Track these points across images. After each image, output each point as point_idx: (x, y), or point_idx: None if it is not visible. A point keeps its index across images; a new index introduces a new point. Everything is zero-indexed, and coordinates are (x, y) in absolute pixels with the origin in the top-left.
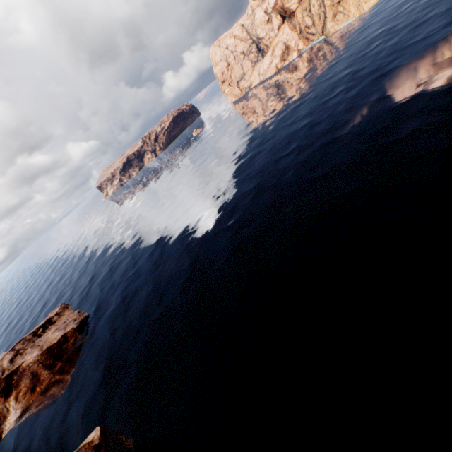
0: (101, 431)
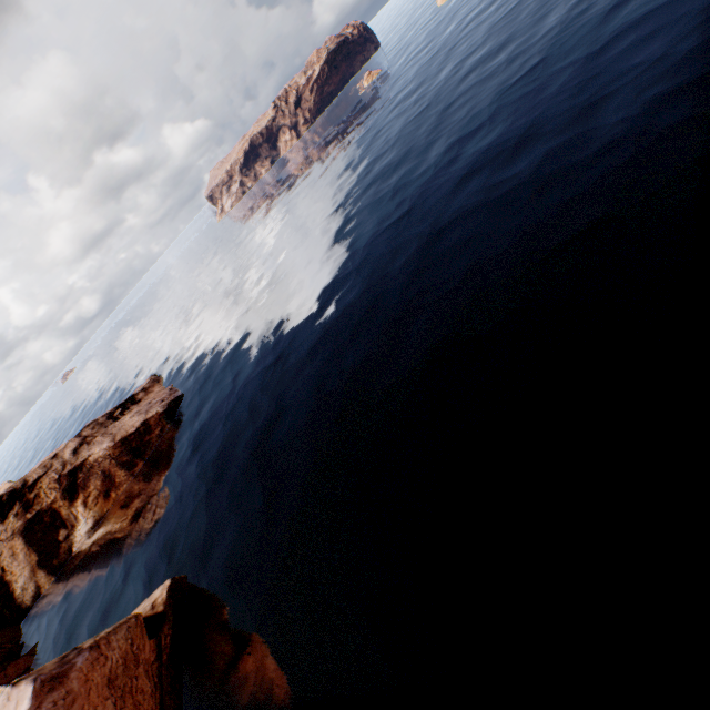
0: (169, 592)
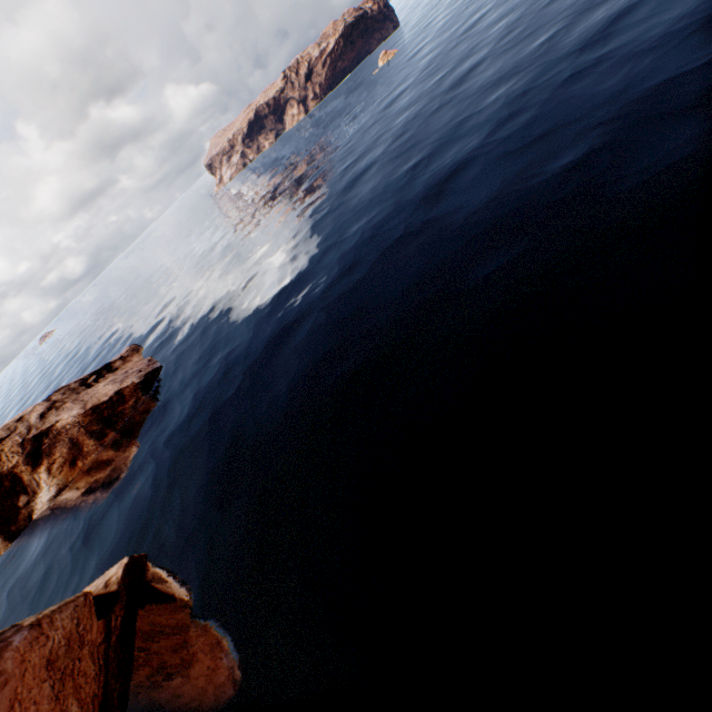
0: (125, 571)
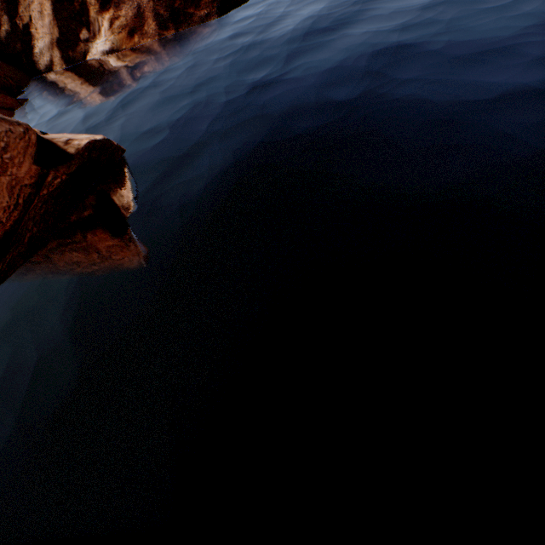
0: (90, 145)
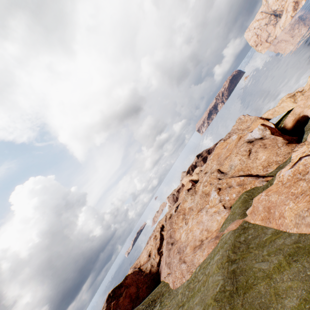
0: None
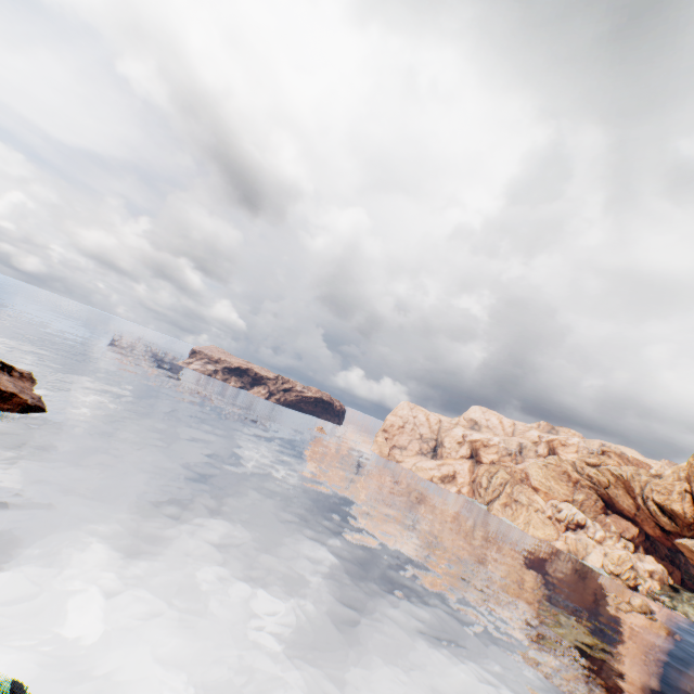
0: None
